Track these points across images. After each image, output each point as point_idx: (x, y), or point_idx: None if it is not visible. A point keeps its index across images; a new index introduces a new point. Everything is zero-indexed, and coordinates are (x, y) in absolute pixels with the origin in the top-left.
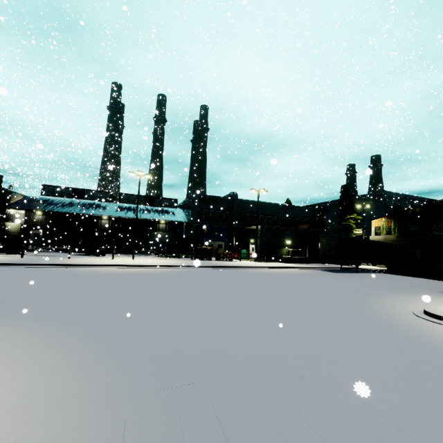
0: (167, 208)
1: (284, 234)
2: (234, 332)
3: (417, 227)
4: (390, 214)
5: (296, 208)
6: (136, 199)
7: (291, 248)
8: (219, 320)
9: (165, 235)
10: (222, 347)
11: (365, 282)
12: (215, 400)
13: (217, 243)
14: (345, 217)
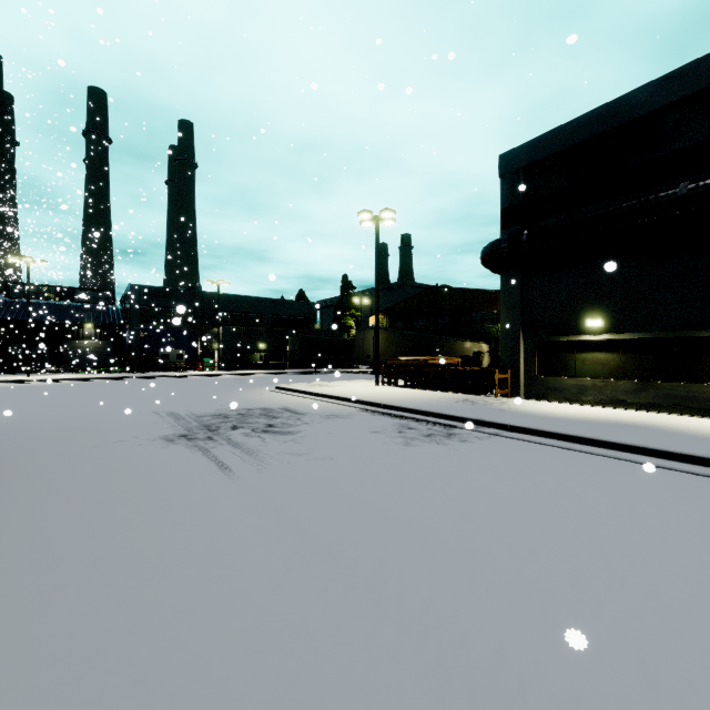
0: (96, 305)
1: (257, 336)
2: (83, 401)
3: (402, 323)
4: (383, 310)
5: (290, 303)
6: (38, 292)
7: (266, 352)
8: (81, 398)
9: (96, 345)
10: (61, 404)
11: (305, 378)
12: (29, 411)
13: (174, 353)
14: (345, 314)
